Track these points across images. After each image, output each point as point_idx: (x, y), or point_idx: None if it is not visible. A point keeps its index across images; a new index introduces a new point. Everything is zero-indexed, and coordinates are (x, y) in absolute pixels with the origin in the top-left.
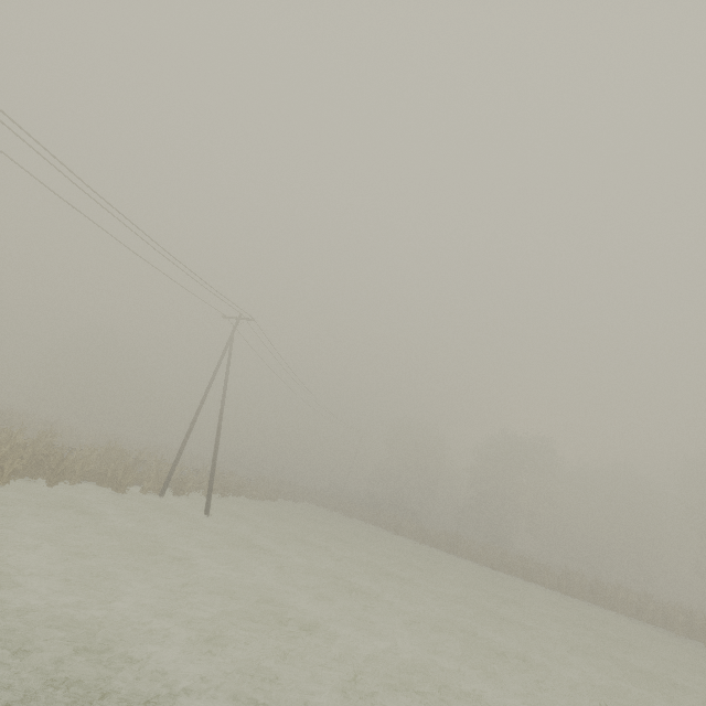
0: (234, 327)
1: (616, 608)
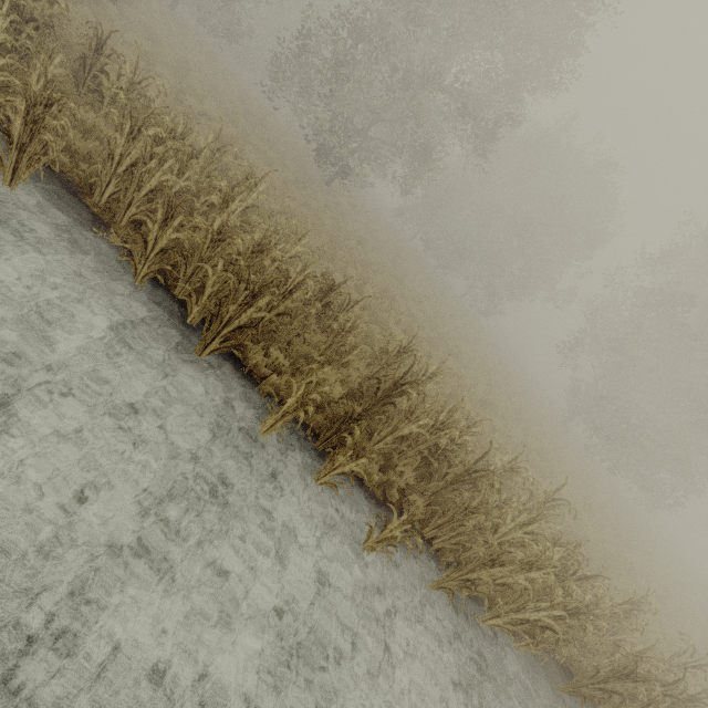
0: None
1: (469, 586)
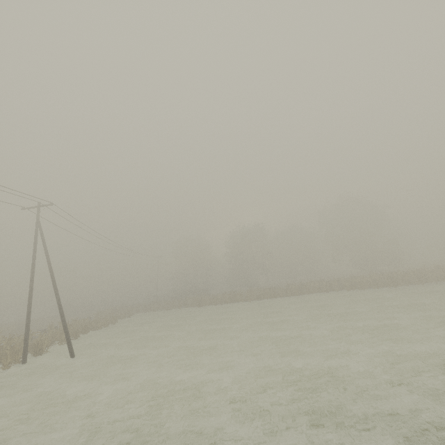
0: (37, 214)
1: (312, 292)
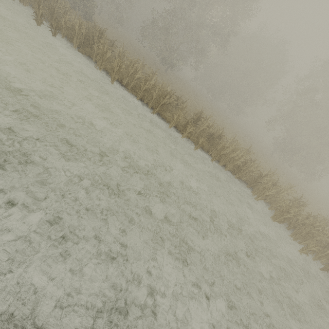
0: None
1: (221, 162)
